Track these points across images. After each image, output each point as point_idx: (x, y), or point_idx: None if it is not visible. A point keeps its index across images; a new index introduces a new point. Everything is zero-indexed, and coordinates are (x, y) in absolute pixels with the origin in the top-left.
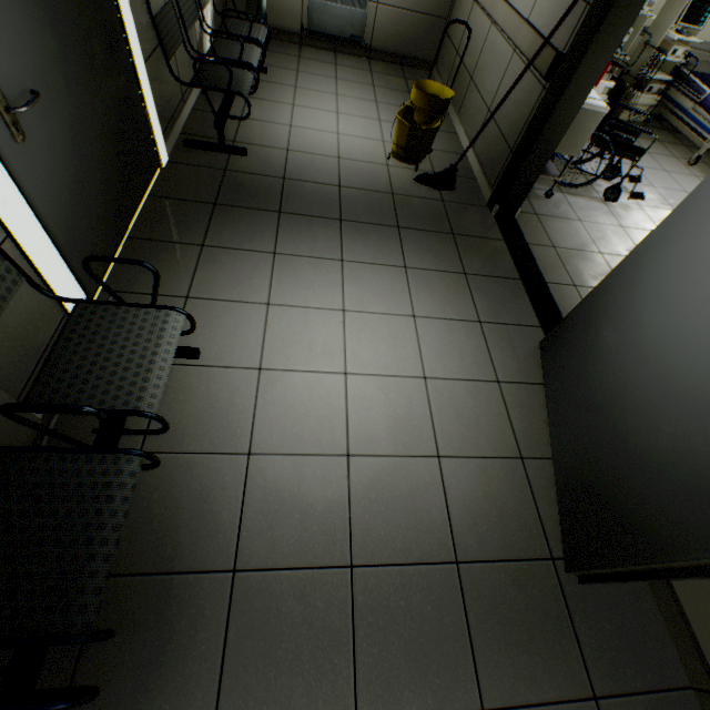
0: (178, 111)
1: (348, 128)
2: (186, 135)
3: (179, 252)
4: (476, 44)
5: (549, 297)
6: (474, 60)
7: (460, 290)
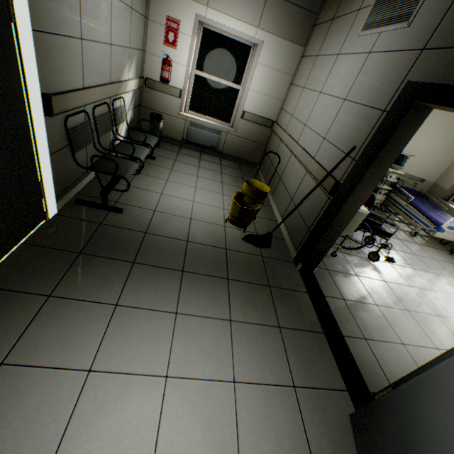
0: (79, 179)
1: (201, 197)
2: (81, 195)
3: (21, 303)
4: (283, 161)
5: (349, 354)
6: (281, 169)
7: (276, 345)
